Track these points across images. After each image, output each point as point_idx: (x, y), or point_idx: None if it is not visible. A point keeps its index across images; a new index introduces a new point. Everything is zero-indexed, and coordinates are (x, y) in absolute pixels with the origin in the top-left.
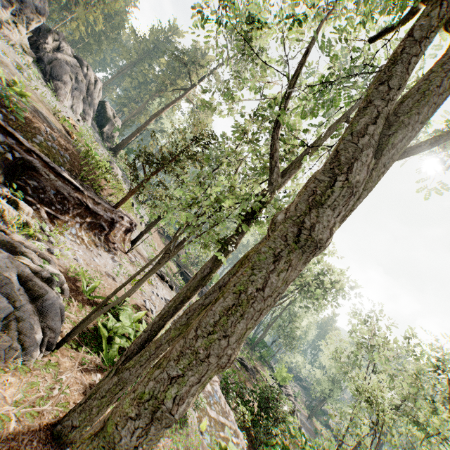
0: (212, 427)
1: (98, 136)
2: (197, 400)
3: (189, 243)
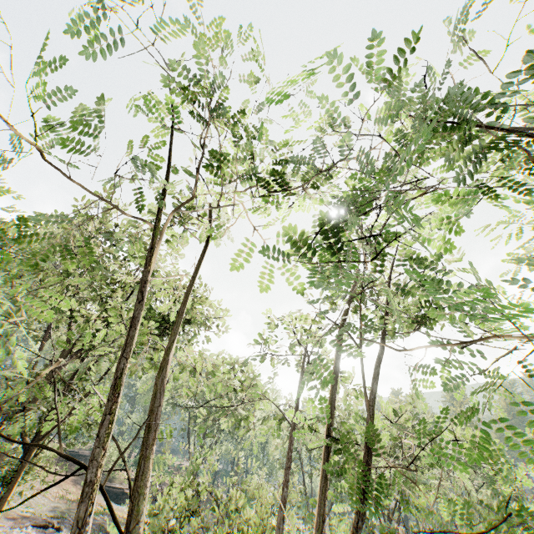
0: None
1: None
2: None
3: None
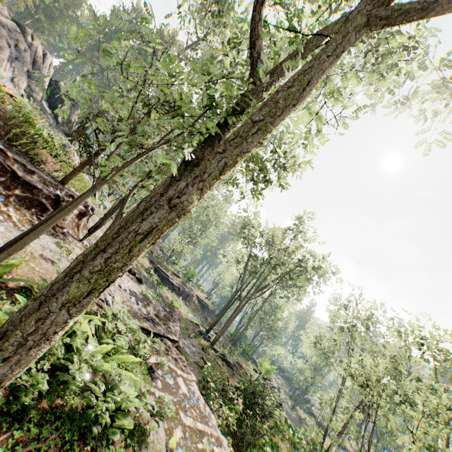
0: (187, 438)
1: (51, 118)
2: (160, 408)
3: (129, 165)
